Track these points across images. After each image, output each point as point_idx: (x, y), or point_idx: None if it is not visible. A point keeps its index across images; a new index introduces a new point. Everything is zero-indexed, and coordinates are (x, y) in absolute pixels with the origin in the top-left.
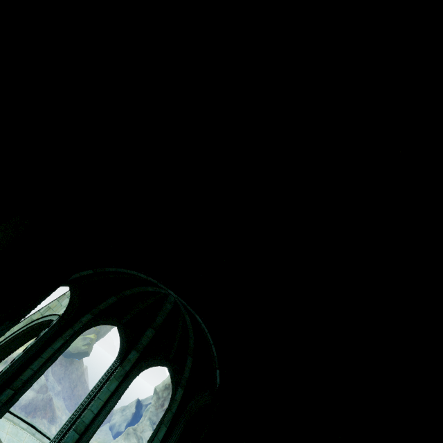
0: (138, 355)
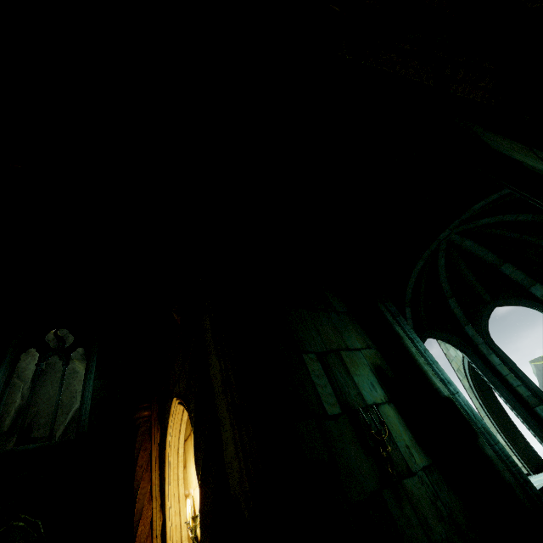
0: (538, 285)
